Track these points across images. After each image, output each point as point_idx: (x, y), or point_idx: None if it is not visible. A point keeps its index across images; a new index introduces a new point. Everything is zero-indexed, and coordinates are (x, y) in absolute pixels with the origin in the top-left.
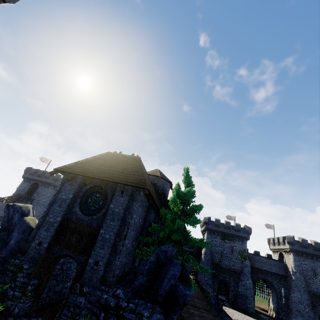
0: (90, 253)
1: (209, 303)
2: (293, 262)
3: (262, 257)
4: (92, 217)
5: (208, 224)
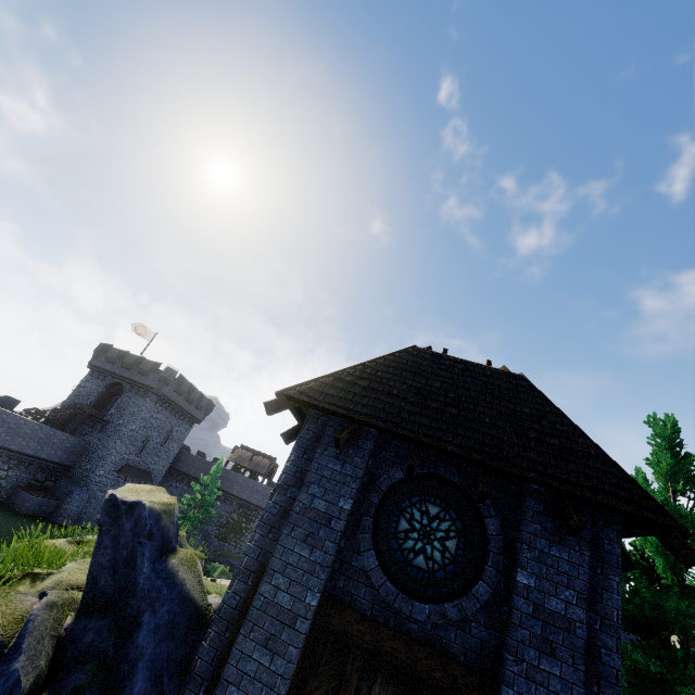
0: None
1: None
2: None
3: None
4: (441, 610)
5: None
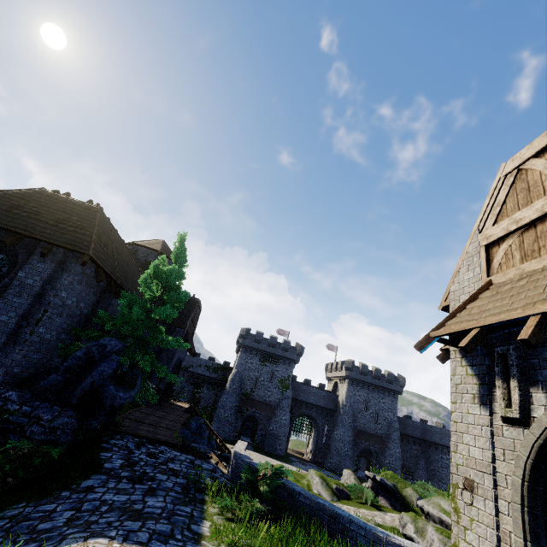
0: None
1: (187, 427)
2: (345, 393)
3: (311, 387)
4: None
5: (245, 339)
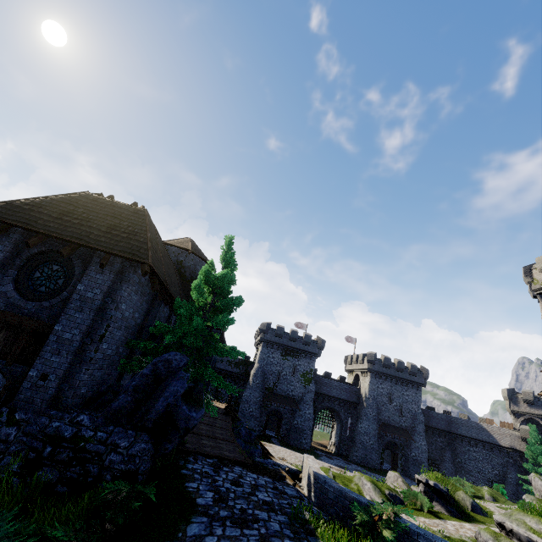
0: (32, 361)
1: (238, 435)
2: (368, 386)
3: (332, 380)
4: (41, 303)
5: (266, 333)
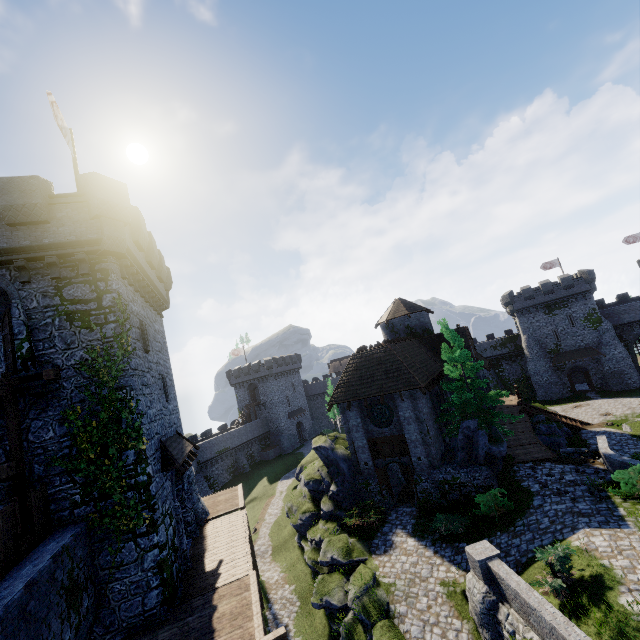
0: (408, 454)
1: (539, 432)
2: None
3: (632, 303)
4: (390, 428)
5: (513, 304)
